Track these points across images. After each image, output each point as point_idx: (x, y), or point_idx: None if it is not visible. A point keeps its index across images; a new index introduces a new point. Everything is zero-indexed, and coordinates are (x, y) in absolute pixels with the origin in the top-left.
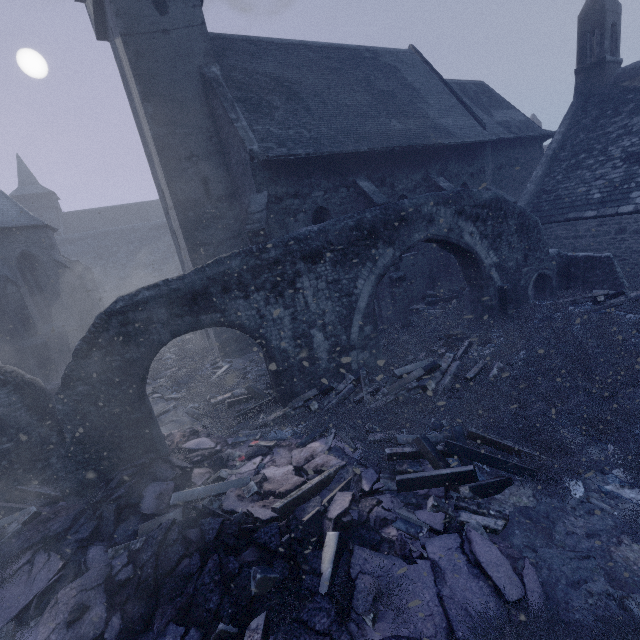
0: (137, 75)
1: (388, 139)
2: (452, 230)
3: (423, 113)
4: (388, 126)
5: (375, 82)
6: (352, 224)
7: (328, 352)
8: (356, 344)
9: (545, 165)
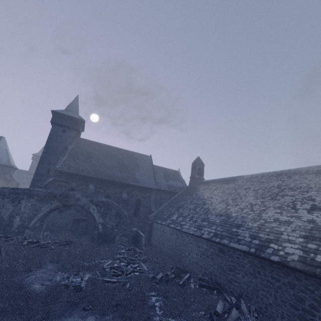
0: (47, 142)
1: (109, 176)
2: (86, 205)
3: (133, 173)
4: (114, 173)
5: (124, 161)
6: (49, 192)
7: (18, 225)
8: (30, 227)
9: (168, 202)
